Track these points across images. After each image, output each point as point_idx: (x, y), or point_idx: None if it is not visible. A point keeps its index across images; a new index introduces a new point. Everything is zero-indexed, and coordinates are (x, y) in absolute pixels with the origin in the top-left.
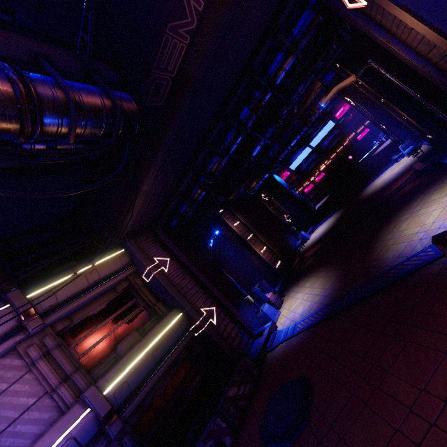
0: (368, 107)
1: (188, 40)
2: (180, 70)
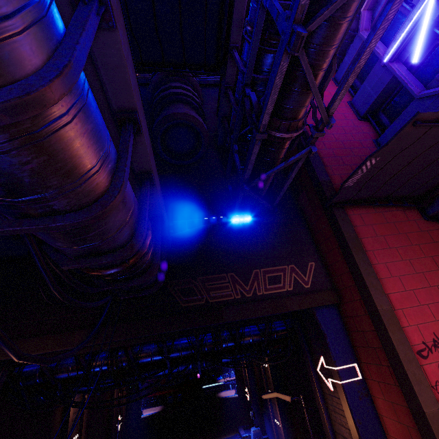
0: (249, 371)
1: (238, 296)
2: (218, 304)
